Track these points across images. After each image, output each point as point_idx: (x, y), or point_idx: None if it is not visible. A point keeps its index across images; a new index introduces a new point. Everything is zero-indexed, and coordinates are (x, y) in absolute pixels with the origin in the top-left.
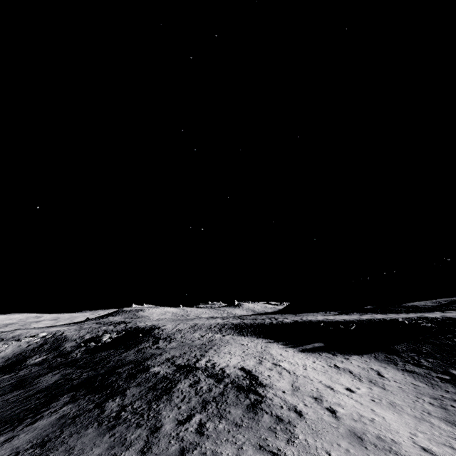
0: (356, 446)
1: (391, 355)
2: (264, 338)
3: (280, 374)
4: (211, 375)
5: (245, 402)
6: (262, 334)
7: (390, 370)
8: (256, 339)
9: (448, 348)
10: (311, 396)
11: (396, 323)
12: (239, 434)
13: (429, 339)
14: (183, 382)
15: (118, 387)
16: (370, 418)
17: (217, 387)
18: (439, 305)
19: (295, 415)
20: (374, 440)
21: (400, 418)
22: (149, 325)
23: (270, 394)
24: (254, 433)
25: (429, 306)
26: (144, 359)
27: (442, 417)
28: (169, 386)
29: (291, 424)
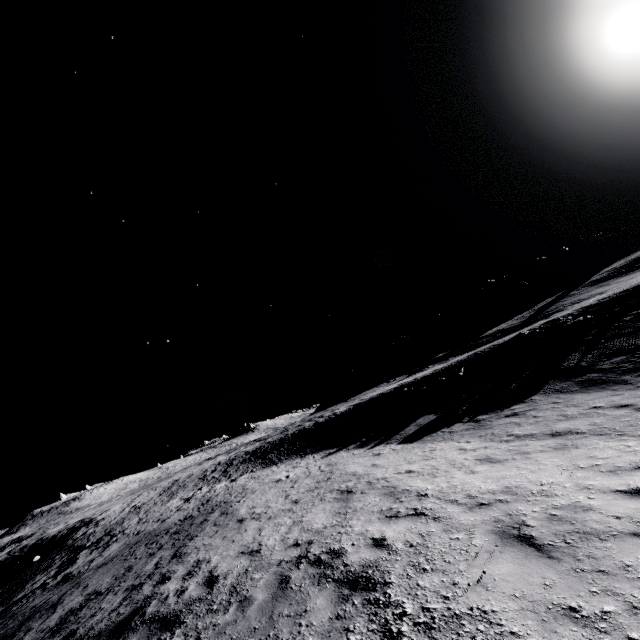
0: None
1: (582, 376)
2: (315, 451)
3: (436, 519)
4: None
5: None
6: (308, 447)
7: (639, 394)
8: (300, 460)
9: None
10: None
11: (525, 338)
12: None
13: (605, 333)
14: None
15: None
16: None
17: None
18: (528, 318)
19: None
20: None
21: None
22: (71, 524)
23: None
24: None
25: (517, 323)
26: None
27: None
28: None
29: None
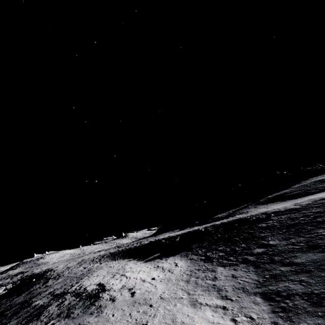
0: (130, 307)
1: (189, 251)
2: (128, 258)
3: (120, 280)
4: (75, 294)
5: (86, 304)
6: (127, 256)
7: (183, 261)
8: (122, 260)
9: (214, 241)
10: (128, 288)
11: (198, 231)
12: (71, 322)
13: (209, 237)
14: (53, 305)
15: (1, 324)
16: (149, 291)
17: (75, 301)
18: (228, 214)
19: (111, 301)
20: (141, 301)
21: (165, 286)
22: (44, 269)
23: (105, 294)
24: (80, 319)
25: (224, 215)
26: (31, 298)
27: (186, 279)
28: (42, 310)
29: (105, 307)
